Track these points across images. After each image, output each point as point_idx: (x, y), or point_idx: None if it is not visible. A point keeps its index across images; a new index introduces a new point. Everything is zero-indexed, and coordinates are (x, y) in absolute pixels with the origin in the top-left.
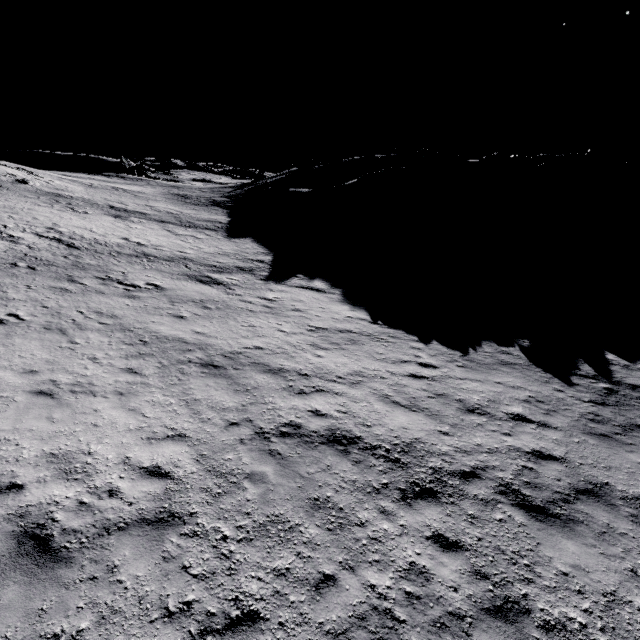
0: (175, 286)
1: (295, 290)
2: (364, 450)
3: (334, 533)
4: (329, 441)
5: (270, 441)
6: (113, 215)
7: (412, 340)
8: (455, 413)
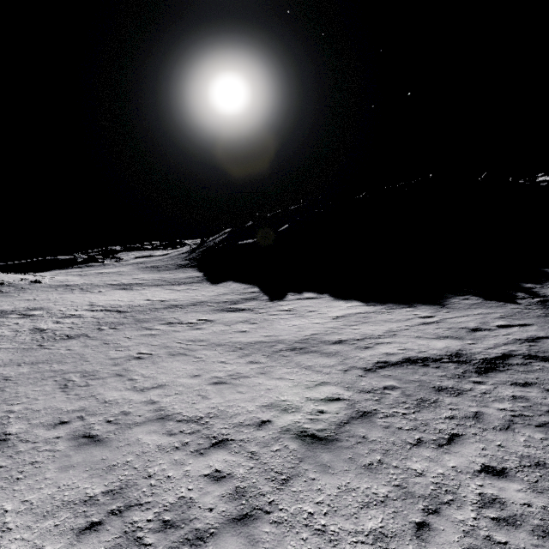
0: (218, 317)
1: (297, 301)
2: (435, 362)
3: (459, 397)
4: (411, 363)
5: (377, 372)
6: (120, 289)
7: (403, 307)
8: (467, 334)
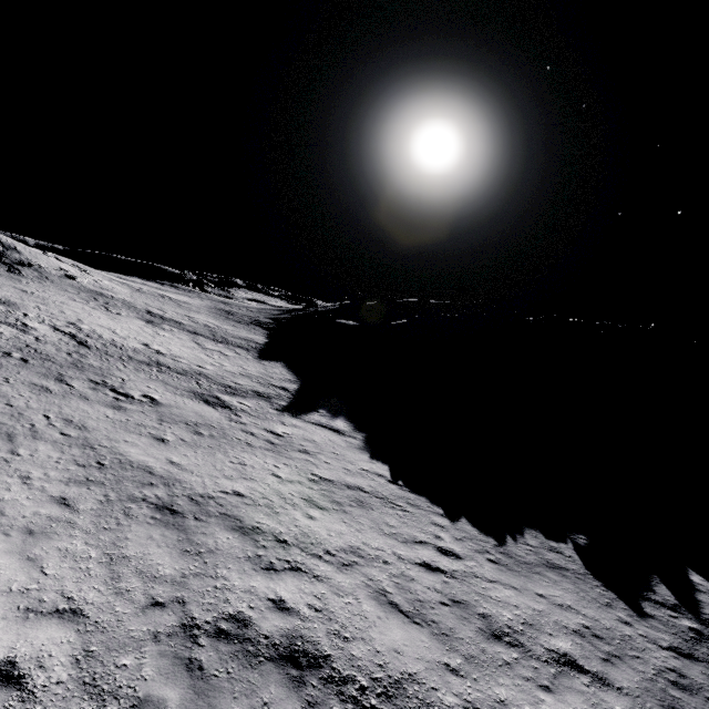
0: (174, 402)
1: (311, 427)
2: (328, 682)
3: None
4: (281, 657)
5: (196, 642)
6: (146, 320)
7: (436, 513)
8: (474, 636)
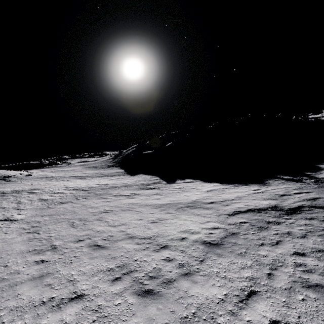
0: (141, 192)
1: (183, 184)
2: (264, 210)
3: (279, 225)
4: (252, 211)
5: (235, 215)
6: (78, 178)
7: (243, 185)
8: (279, 197)
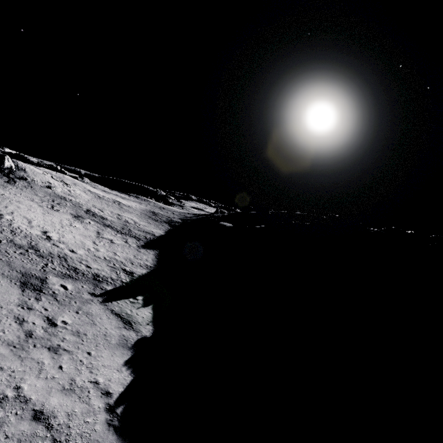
0: None
1: (103, 316)
2: None
3: None
4: None
5: None
6: (76, 215)
7: None
8: None
